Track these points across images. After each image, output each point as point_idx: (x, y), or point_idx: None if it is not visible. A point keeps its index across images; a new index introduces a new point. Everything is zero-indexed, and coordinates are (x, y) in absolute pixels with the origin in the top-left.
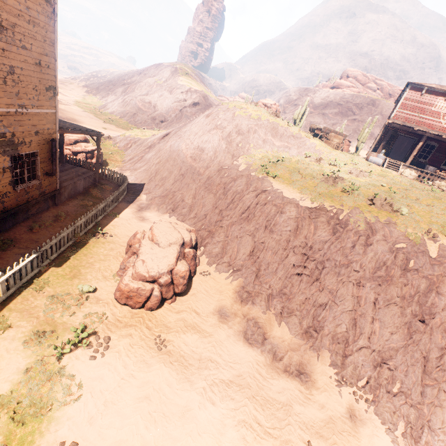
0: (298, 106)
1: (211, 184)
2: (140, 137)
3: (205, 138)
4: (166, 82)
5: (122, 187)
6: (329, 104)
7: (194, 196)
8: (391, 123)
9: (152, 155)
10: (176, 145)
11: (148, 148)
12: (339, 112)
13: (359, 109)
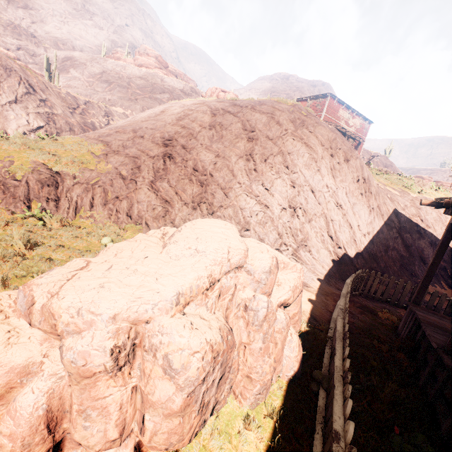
0: (113, 83)
1: (405, 221)
2: (86, 167)
3: (358, 162)
4: None
5: (427, 291)
6: (155, 86)
7: (405, 244)
8: (337, 126)
9: (263, 206)
10: (309, 178)
11: (203, 192)
12: (171, 97)
13: (188, 96)
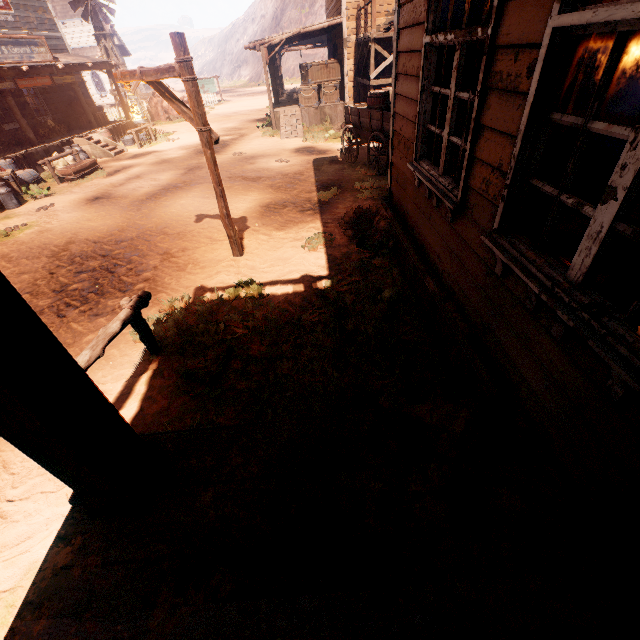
0: None
1: None
2: None
3: None
4: (313, 7)
5: None
6: None
7: None
8: None
9: None
10: None
11: None
12: None
13: None
